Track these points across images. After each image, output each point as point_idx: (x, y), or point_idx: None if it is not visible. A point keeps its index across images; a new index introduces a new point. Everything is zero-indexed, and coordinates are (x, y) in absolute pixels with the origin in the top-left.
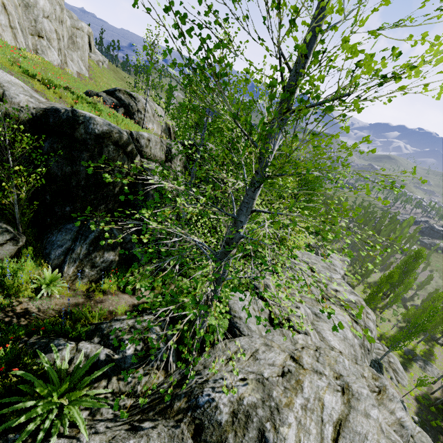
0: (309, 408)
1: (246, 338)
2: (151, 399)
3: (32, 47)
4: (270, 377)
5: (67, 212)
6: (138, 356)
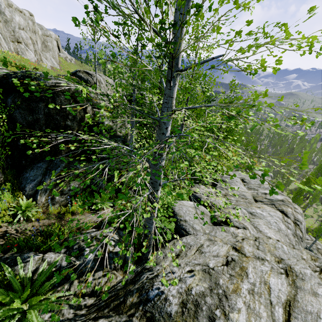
0: (256, 292)
1: (192, 236)
2: (108, 296)
3: (14, 50)
4: (216, 267)
5: (37, 154)
6: (97, 260)
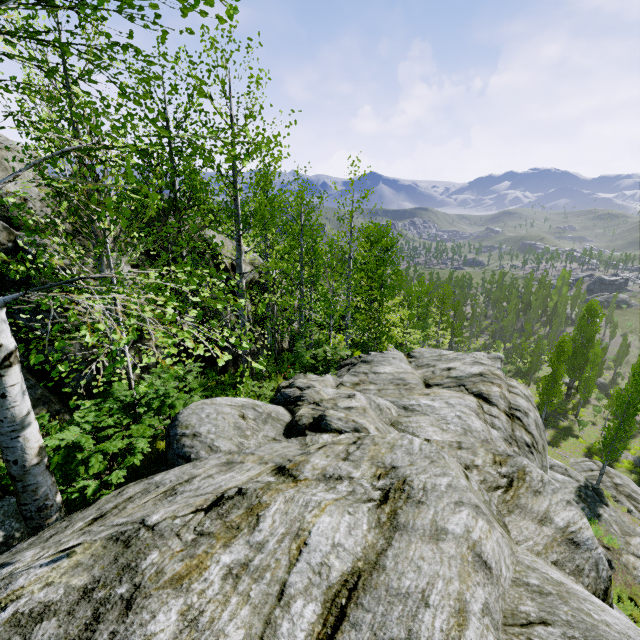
0: (252, 569)
1: (188, 465)
2: None
3: None
4: (168, 520)
5: None
6: None
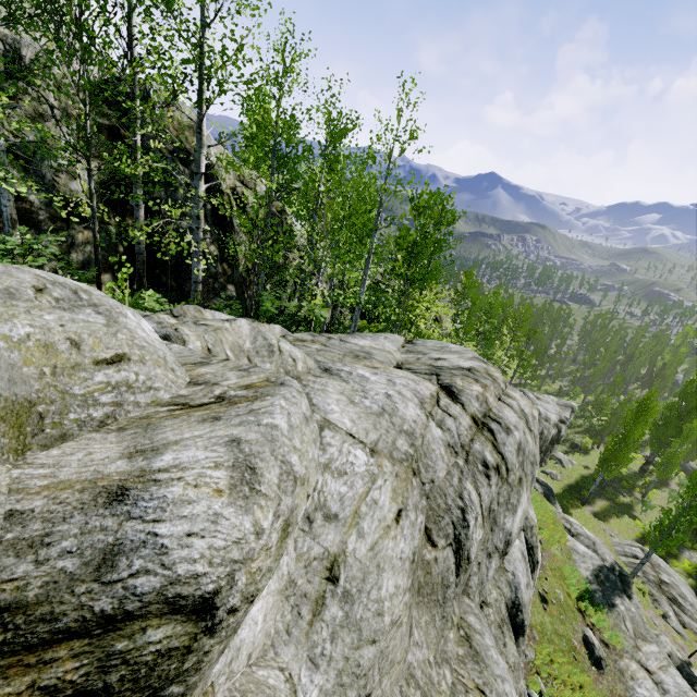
0: None
1: None
2: None
3: None
4: None
5: None
6: None
